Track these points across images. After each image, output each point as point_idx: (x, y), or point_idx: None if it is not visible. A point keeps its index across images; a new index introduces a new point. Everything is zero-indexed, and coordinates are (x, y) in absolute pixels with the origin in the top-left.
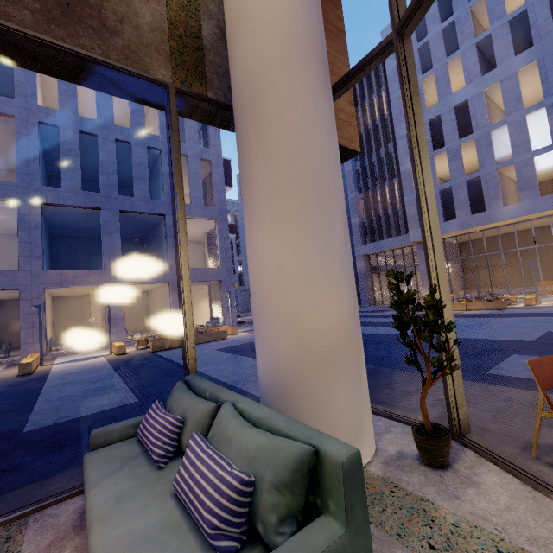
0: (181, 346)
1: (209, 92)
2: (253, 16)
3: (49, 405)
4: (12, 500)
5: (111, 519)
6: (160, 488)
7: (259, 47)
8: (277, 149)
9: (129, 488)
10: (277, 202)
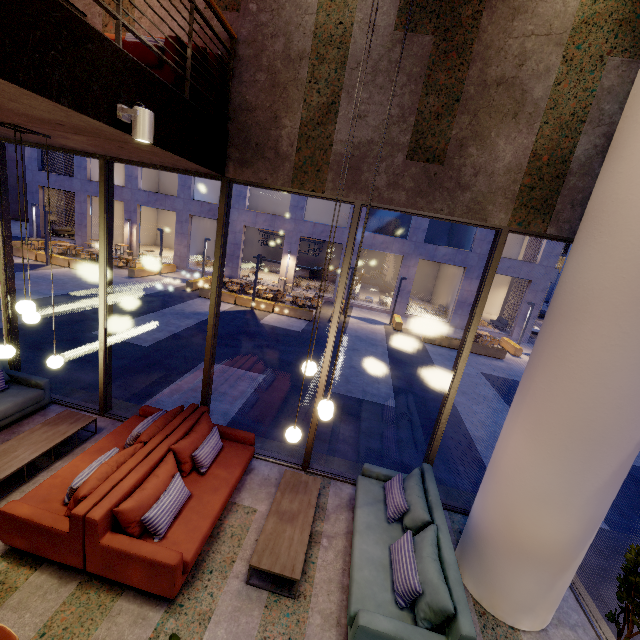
0: (449, 347)
1: (550, 228)
2: (615, 230)
3: (343, 371)
4: (326, 461)
5: (363, 536)
6: (385, 537)
7: (603, 268)
8: (567, 379)
9: (373, 523)
10: (542, 421)
